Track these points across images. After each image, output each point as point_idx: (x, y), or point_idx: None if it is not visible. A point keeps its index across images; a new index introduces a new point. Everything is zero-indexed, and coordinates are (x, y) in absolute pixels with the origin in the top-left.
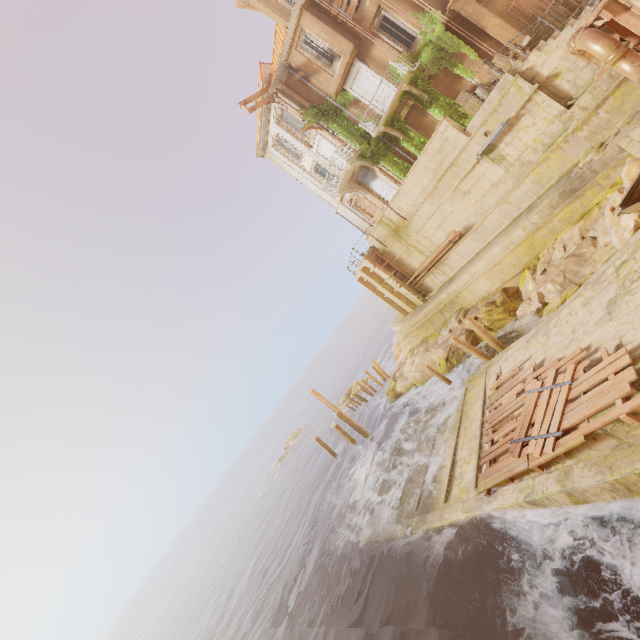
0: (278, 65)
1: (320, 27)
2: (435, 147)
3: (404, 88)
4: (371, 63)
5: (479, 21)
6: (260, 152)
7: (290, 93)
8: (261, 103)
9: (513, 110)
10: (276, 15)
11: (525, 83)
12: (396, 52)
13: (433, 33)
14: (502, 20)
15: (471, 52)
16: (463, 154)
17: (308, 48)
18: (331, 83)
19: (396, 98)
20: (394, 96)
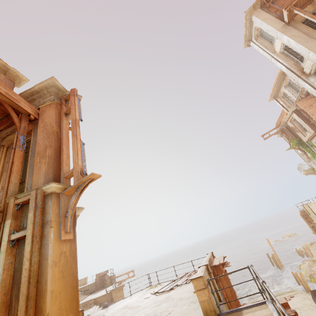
0: (282, 122)
1: (300, 120)
2: None
3: None
4: None
5: None
6: (279, 136)
7: (287, 131)
8: (271, 135)
9: None
10: (283, 108)
11: None
12: None
13: None
14: None
15: None
16: None
17: (295, 122)
18: (304, 138)
19: None
20: None
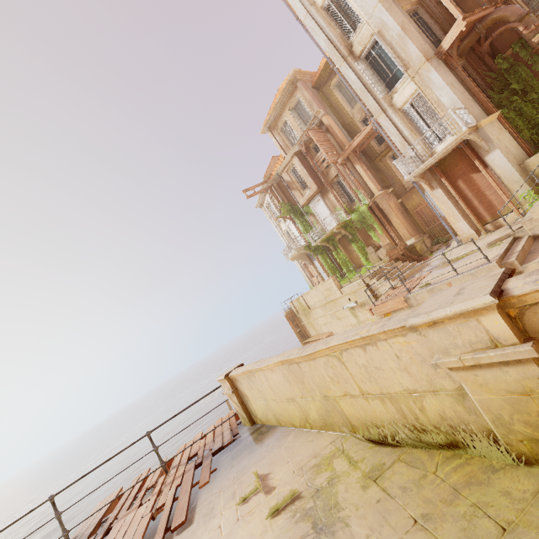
0: (275, 174)
1: (302, 168)
2: (327, 286)
3: (335, 230)
4: (327, 200)
5: (388, 215)
6: (258, 205)
7: (279, 190)
8: (257, 192)
9: (363, 298)
10: (281, 148)
11: (369, 291)
12: (341, 203)
13: (361, 207)
14: (401, 221)
15: (379, 229)
16: (339, 300)
17: (293, 174)
18: (301, 199)
19: (329, 233)
20: (327, 232)
